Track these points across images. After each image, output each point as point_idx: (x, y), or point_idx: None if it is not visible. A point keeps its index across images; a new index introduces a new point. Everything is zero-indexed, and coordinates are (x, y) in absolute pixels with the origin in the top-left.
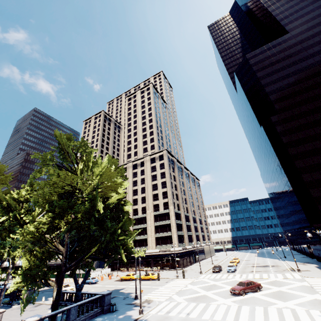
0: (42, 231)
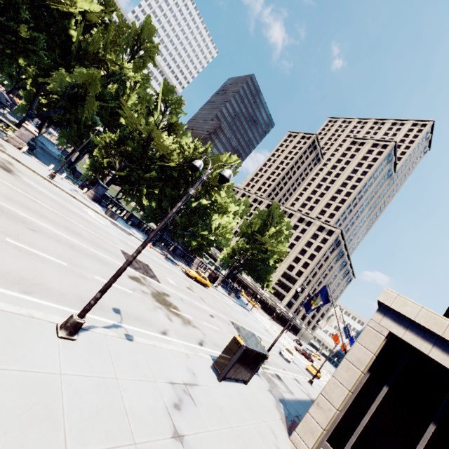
0: (242, 248)
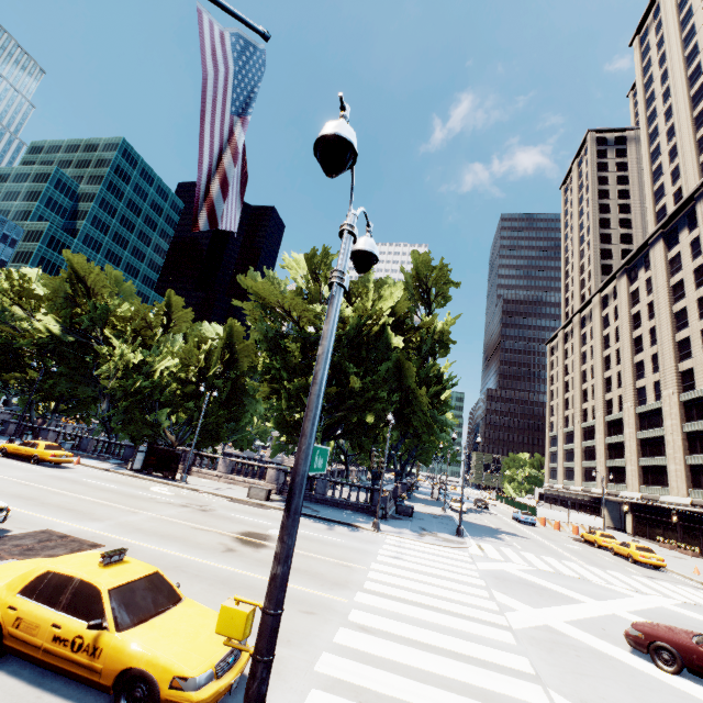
0: None
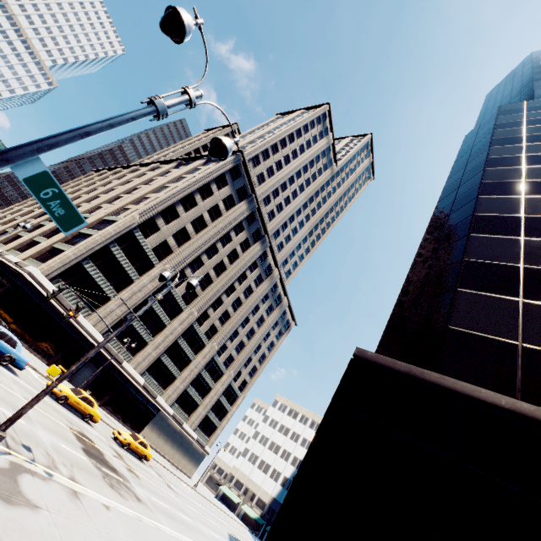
0: None
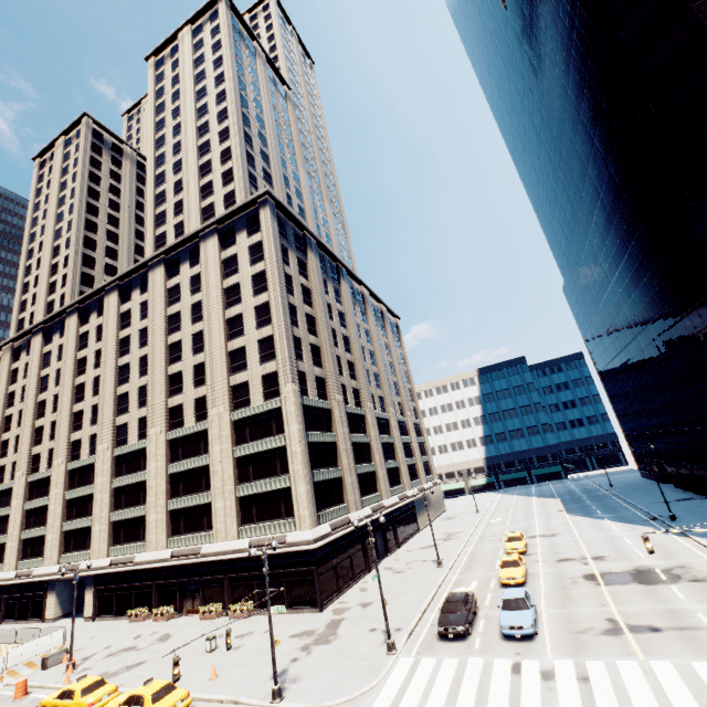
0: None
